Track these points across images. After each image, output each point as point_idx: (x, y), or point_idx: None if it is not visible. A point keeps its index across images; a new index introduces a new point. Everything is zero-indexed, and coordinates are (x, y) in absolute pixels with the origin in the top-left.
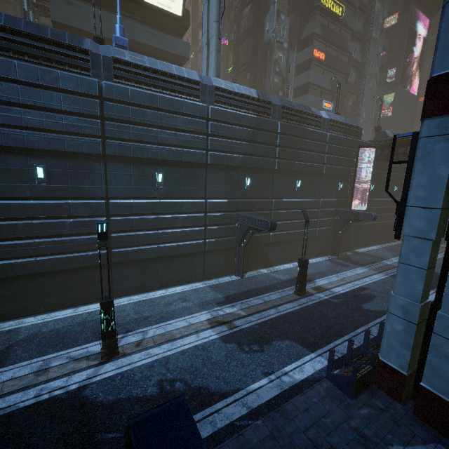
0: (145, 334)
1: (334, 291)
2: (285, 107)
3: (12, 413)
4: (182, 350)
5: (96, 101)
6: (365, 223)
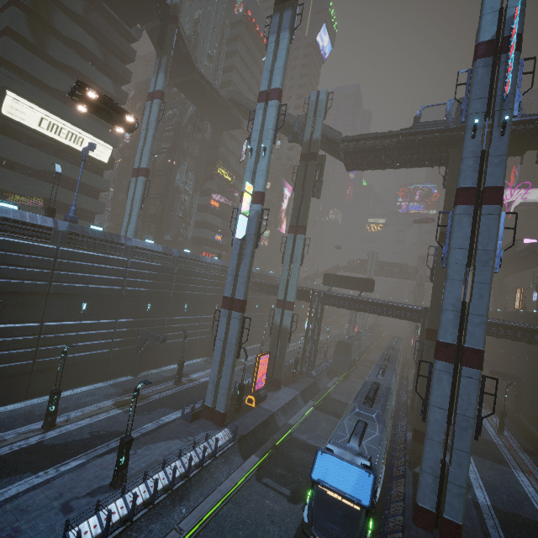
0: (69, 416)
1: (200, 381)
2: (182, 257)
3: (1, 456)
4: (100, 419)
5: (52, 259)
6: None
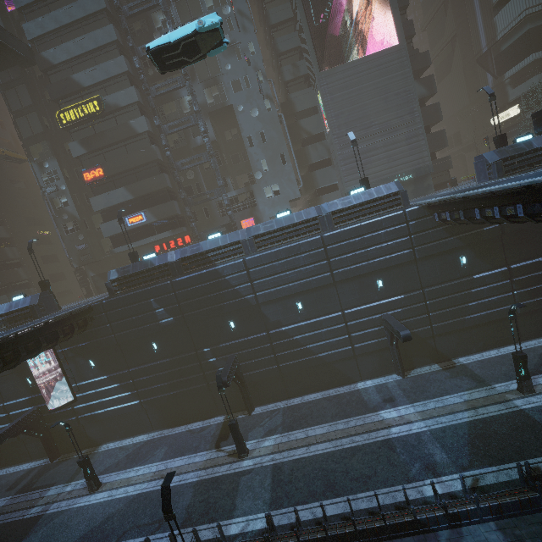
0: None
1: None
2: None
3: None
4: None
5: None
6: (104, 409)
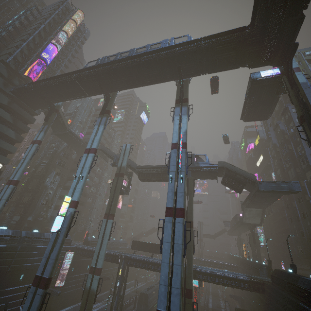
0: None
1: None
2: (28, 237)
3: None
4: None
5: None
6: (65, 292)
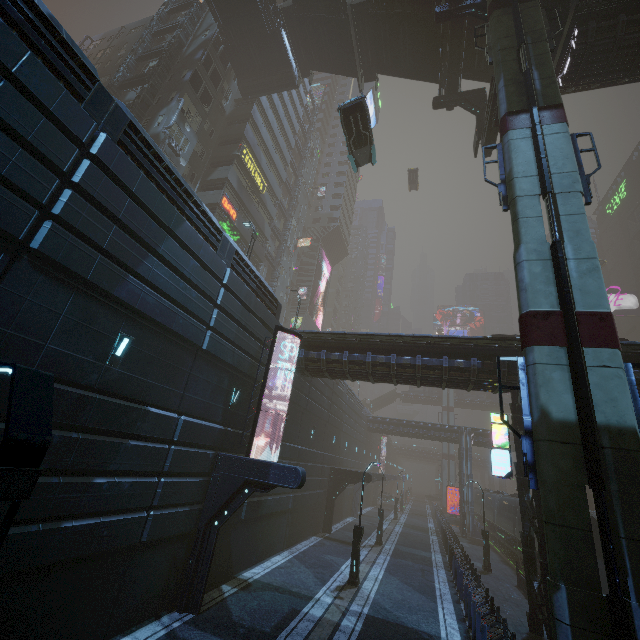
0: None
1: None
2: (140, 134)
3: None
4: None
5: None
6: (269, 496)
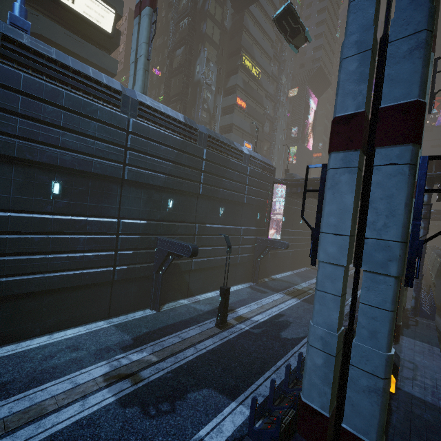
0: None
1: (255, 320)
2: (211, 137)
3: None
4: (53, 433)
5: None
6: (279, 251)
